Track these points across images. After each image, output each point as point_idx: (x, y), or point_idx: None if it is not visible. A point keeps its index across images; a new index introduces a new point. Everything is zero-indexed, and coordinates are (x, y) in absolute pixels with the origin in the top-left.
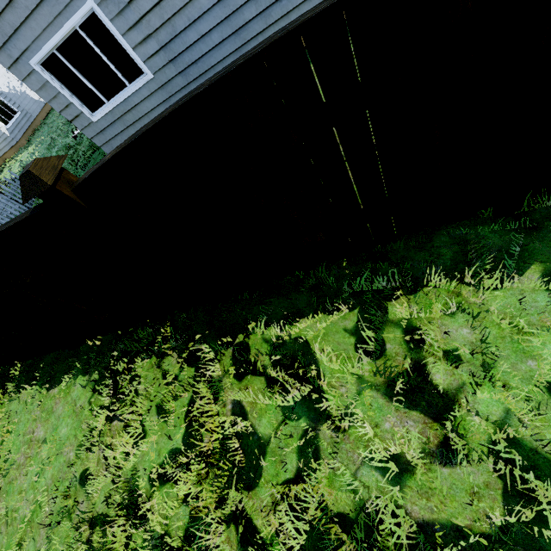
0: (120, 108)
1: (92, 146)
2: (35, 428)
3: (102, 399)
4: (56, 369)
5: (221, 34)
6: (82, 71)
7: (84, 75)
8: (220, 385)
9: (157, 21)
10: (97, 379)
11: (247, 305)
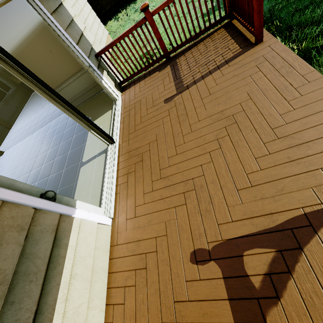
0: None
1: None
2: None
3: None
4: None
5: None
6: None
7: None
8: None
9: None
10: None
11: None
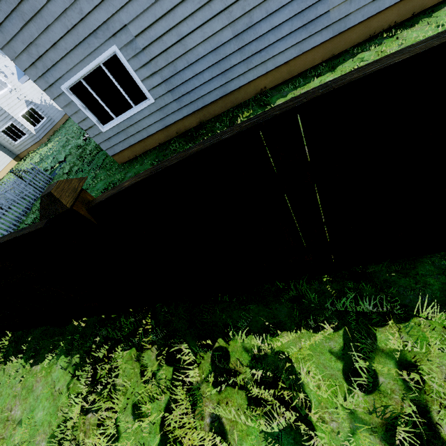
0: (125, 123)
1: (97, 148)
2: (14, 405)
3: (80, 386)
4: (42, 345)
5: (211, 74)
6: (100, 95)
7: (101, 98)
8: (198, 392)
9: (163, 63)
10: (78, 362)
11: (227, 307)
